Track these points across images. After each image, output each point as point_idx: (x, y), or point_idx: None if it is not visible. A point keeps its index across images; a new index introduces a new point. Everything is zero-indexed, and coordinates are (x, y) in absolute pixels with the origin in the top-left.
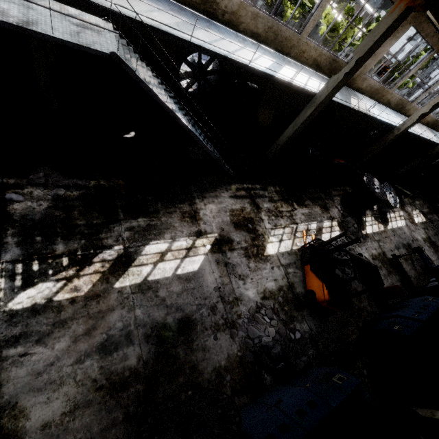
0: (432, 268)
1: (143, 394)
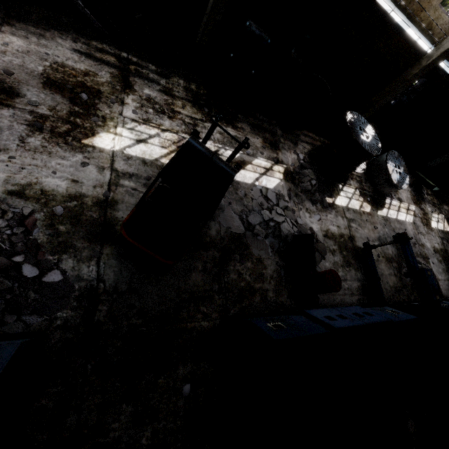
0: (416, 269)
1: None
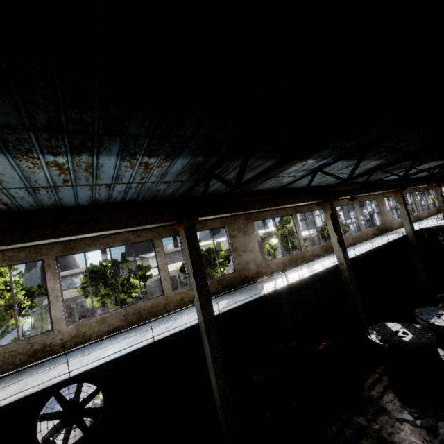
0: None
1: None
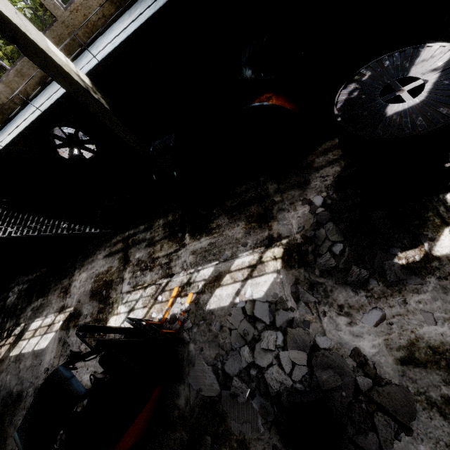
0: None
1: None
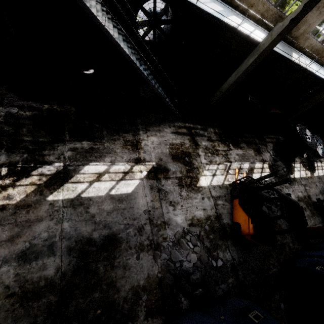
0: None
1: (55, 306)
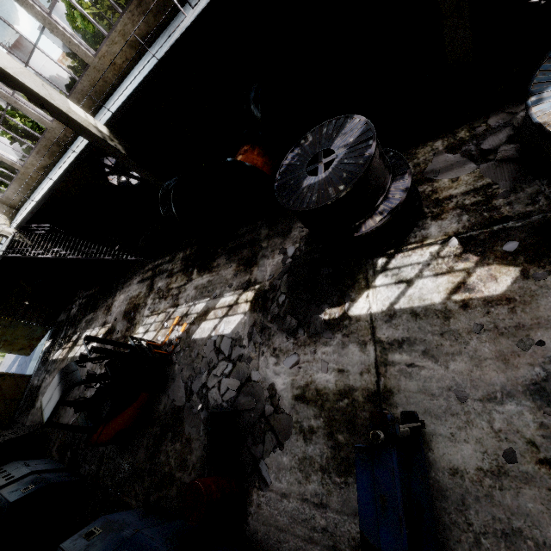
0: None
1: None
